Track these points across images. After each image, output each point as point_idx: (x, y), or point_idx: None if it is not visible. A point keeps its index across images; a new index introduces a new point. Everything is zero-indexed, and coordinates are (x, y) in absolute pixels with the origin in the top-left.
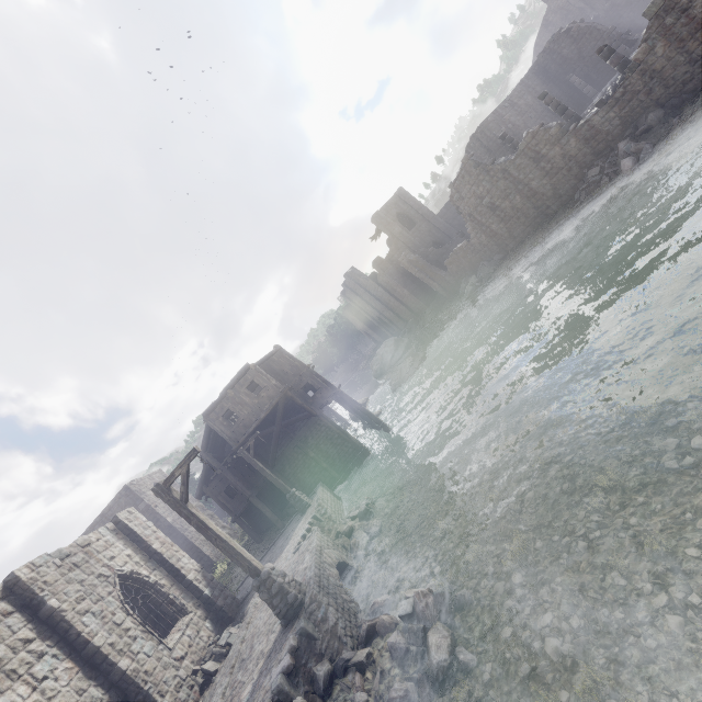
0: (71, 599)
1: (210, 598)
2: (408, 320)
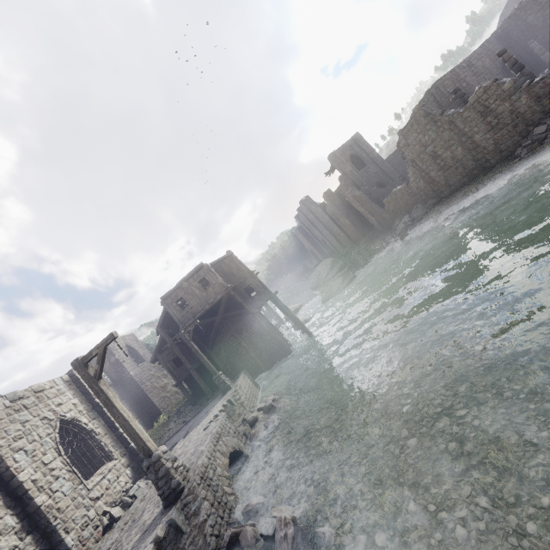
0: (10, 437)
1: (134, 449)
2: (346, 246)
